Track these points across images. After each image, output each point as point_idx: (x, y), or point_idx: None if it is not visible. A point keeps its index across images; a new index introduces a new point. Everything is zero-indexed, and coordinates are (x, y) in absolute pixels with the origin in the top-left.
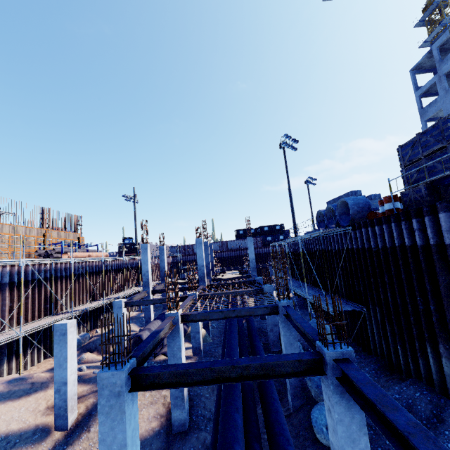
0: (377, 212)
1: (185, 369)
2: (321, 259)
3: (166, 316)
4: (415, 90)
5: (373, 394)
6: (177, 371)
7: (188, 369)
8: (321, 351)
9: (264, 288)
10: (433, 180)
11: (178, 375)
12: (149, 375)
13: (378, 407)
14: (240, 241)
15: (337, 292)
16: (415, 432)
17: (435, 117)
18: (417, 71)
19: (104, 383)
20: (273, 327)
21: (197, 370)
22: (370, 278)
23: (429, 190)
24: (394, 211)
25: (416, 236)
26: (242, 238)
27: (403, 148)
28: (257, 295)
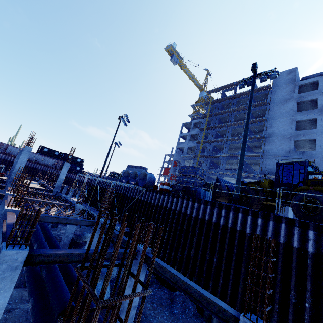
0: (158, 186)
1: (73, 253)
2: (116, 197)
3: (5, 211)
4: (180, 132)
5: (163, 265)
6: (63, 254)
7: (74, 253)
8: (139, 249)
9: (77, 206)
10: (186, 185)
11: (63, 257)
12: (41, 256)
13: (167, 268)
14: (42, 157)
15: (118, 220)
16: (178, 274)
17: (181, 149)
18: (184, 125)
19: (5, 259)
20: (69, 234)
21: (77, 254)
22: (143, 217)
23: (183, 188)
24: (167, 190)
25: (173, 205)
26: (45, 155)
27: (181, 167)
28: (73, 210)
